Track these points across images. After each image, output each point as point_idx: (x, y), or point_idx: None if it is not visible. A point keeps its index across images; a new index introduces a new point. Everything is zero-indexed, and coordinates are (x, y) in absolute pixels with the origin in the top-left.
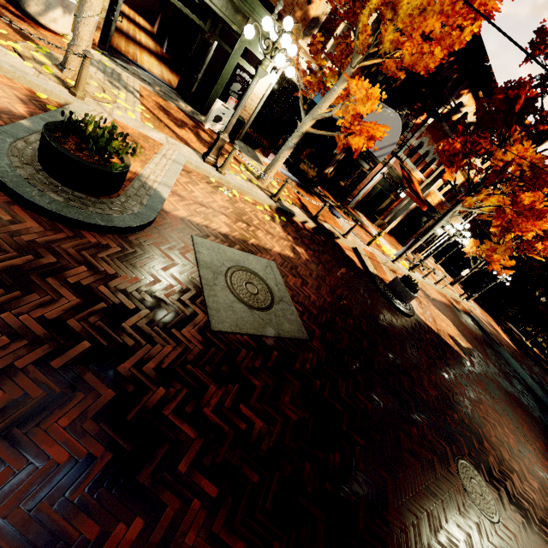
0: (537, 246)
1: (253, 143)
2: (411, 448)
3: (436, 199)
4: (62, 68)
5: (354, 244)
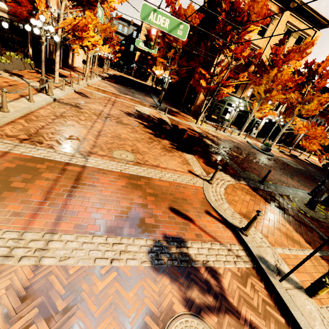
0: None
1: (259, 136)
2: None
3: None
4: (238, 135)
5: (303, 158)
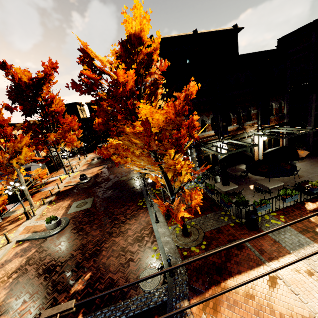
0: (76, 132)
1: (0, 213)
2: (115, 185)
3: (44, 153)
4: None
5: (62, 186)
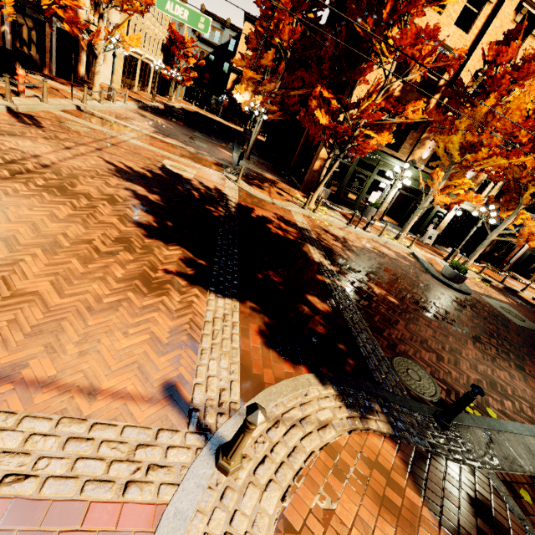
0: None
1: (440, 243)
2: None
3: None
4: (396, 238)
5: (530, 295)
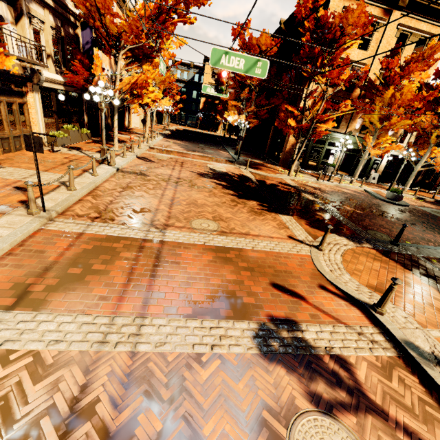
0: None
1: (382, 181)
2: None
3: None
4: (351, 183)
5: None
